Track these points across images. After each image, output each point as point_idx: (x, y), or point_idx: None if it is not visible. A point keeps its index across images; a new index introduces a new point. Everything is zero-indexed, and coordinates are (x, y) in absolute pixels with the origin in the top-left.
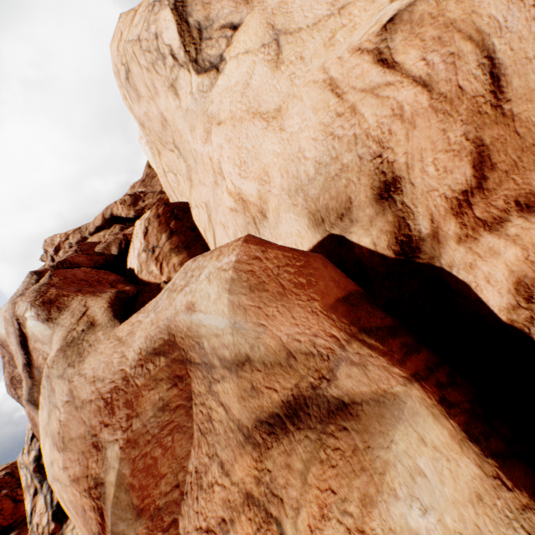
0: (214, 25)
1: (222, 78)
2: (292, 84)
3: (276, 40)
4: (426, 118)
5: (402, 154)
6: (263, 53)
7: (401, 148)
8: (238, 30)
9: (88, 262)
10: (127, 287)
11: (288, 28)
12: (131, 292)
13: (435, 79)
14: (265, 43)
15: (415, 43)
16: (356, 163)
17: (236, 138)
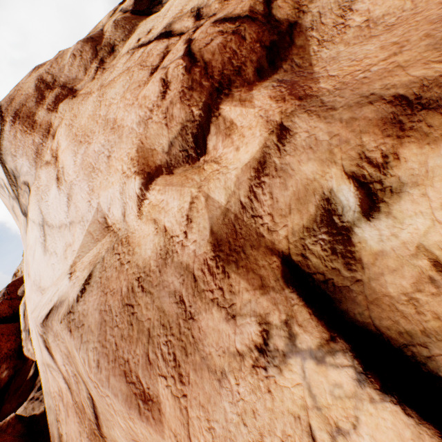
0: (21, 177)
1: (28, 232)
2: (54, 272)
3: (43, 226)
4: (73, 412)
5: (65, 432)
6: (39, 231)
7: (65, 426)
8: (30, 194)
9: (8, 311)
10: (4, 373)
11: (48, 219)
12: (3, 383)
13: (72, 386)
14: (40, 222)
15: (59, 349)
16: (53, 411)
17: (31, 301)
